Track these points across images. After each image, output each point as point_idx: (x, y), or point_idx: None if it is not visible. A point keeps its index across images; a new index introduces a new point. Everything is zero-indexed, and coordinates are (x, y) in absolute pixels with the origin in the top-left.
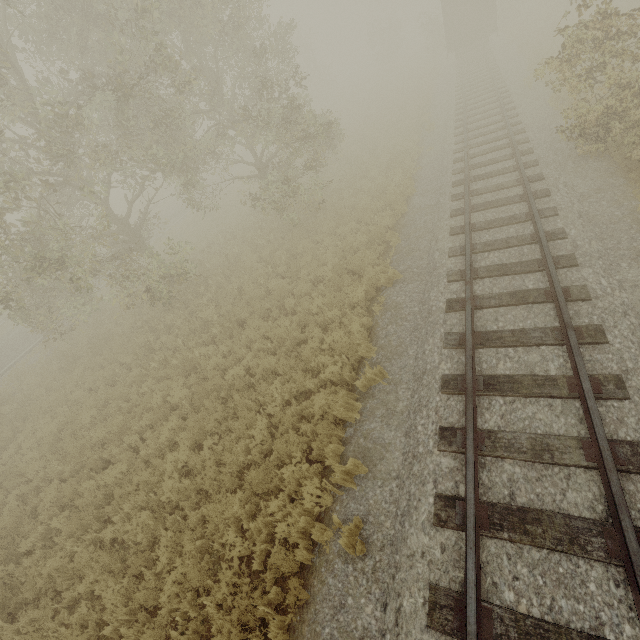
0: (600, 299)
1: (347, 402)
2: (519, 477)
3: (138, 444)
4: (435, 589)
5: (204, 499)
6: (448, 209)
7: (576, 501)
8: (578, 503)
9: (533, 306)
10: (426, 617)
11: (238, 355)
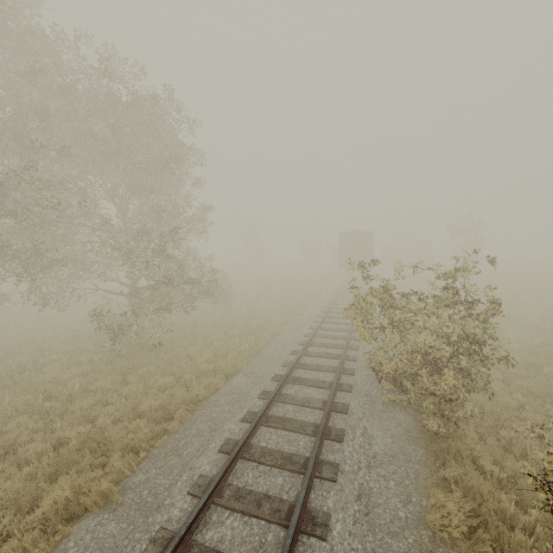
0: None
1: None
2: None
3: None
4: None
5: None
6: (248, 407)
7: None
8: None
9: None
10: None
11: None
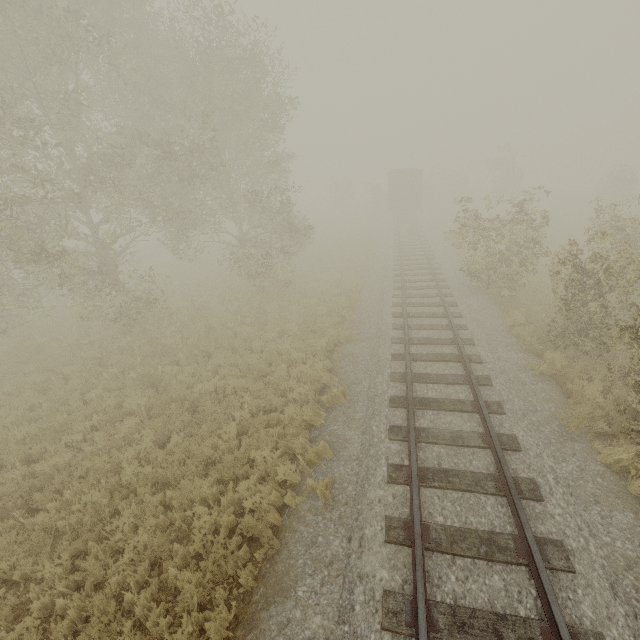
0: (488, 363)
1: (315, 411)
2: (443, 454)
3: (77, 444)
4: (390, 518)
5: (160, 490)
6: (390, 302)
7: (478, 465)
8: (479, 466)
9: (449, 363)
10: (383, 537)
11: (203, 377)
